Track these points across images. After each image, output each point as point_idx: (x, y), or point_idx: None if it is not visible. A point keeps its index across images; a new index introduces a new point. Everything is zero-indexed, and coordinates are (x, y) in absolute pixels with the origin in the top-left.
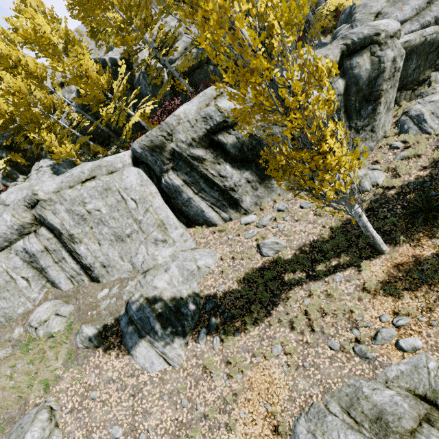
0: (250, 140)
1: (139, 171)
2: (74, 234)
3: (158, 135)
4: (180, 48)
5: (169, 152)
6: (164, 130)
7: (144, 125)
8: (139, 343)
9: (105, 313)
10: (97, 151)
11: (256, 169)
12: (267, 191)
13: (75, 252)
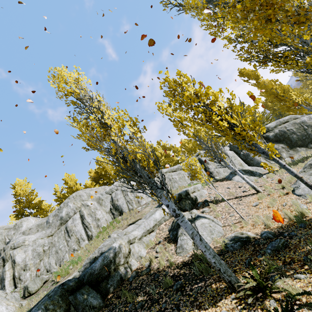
0: (280, 132)
1: (232, 151)
2: (208, 162)
3: None
4: None
5: None
6: None
7: None
8: (235, 176)
9: (219, 178)
10: None
11: (286, 144)
12: (295, 152)
13: (207, 167)
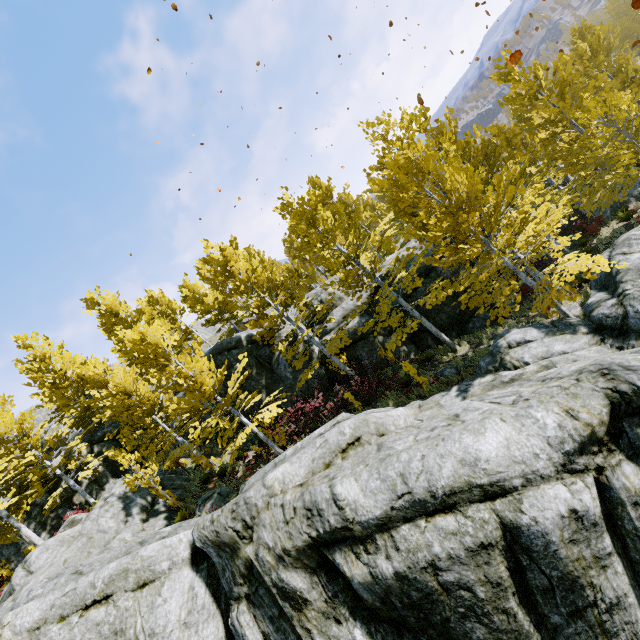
0: (404, 587)
1: (194, 581)
2: None
3: (227, 525)
4: (337, 316)
5: (244, 561)
6: (240, 517)
7: (262, 438)
8: None
9: None
10: (198, 463)
11: None
12: None
13: None
